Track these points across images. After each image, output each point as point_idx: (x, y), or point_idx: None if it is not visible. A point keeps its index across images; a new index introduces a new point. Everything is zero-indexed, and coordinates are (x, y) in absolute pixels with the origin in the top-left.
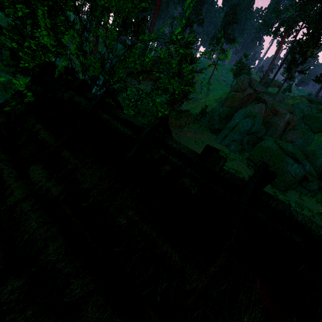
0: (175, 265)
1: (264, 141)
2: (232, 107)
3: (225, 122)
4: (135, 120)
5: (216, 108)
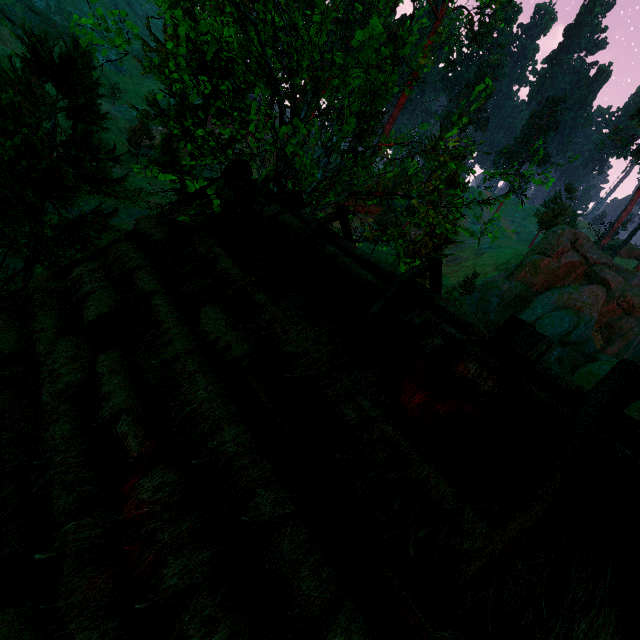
0: (444, 503)
1: (600, 364)
2: (530, 284)
3: (513, 310)
4: (380, 261)
5: (496, 281)
